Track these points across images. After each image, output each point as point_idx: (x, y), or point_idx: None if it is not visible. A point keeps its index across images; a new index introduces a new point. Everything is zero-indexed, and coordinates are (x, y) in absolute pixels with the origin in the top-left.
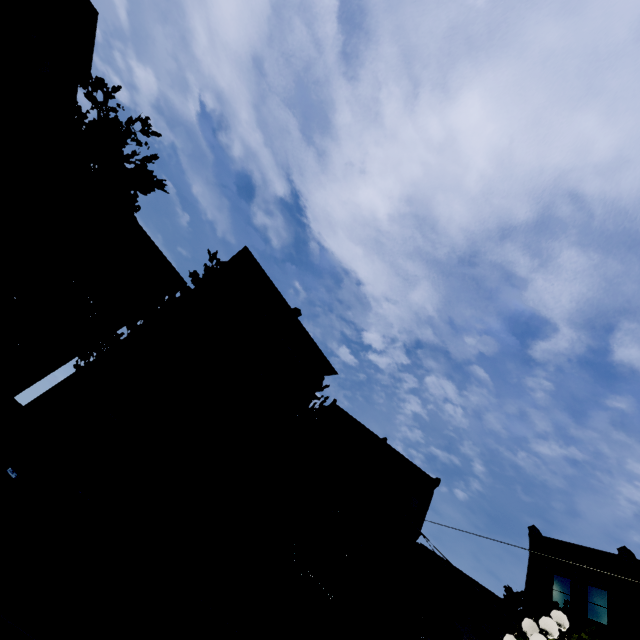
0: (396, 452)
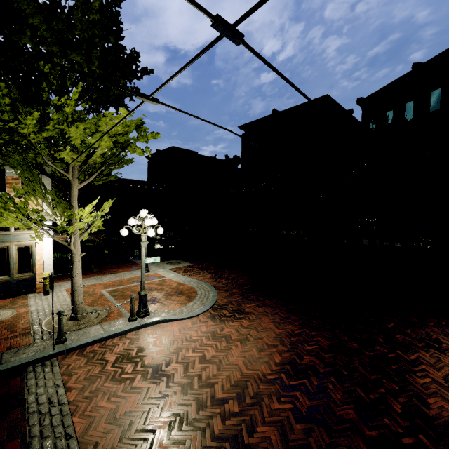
0: (432, 59)
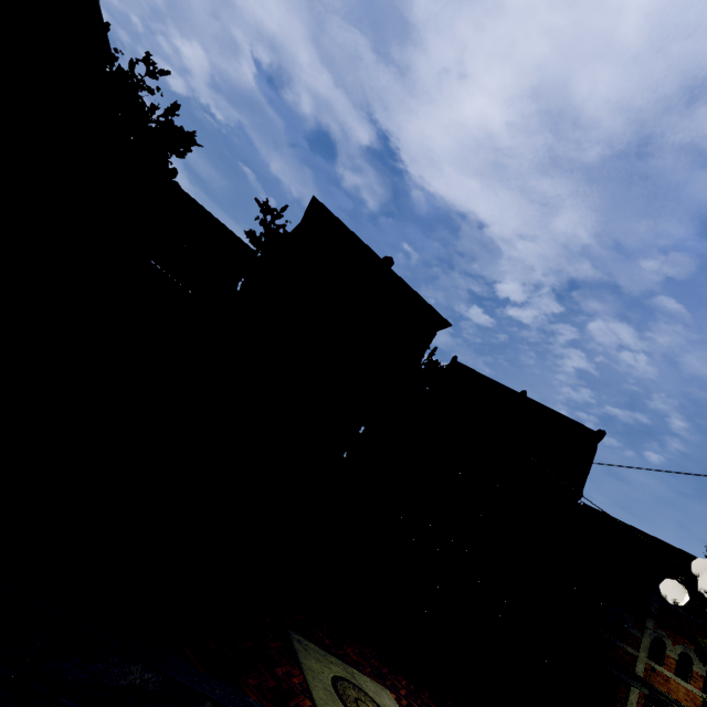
0: (540, 406)
